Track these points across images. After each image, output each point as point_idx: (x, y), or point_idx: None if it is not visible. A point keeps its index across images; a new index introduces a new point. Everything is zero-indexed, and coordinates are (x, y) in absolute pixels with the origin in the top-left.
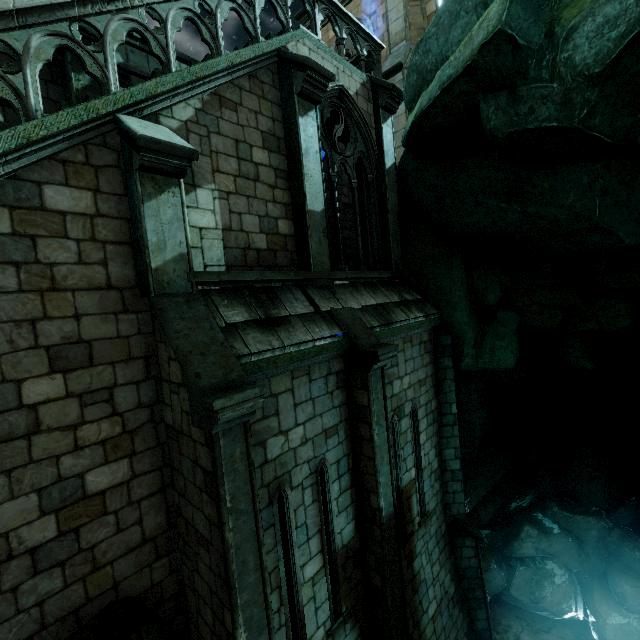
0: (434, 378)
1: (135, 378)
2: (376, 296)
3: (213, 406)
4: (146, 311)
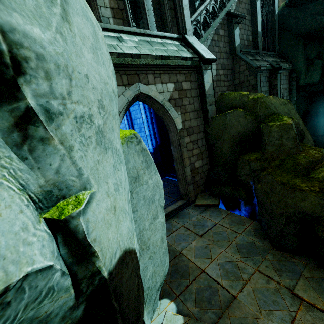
0: (288, 89)
1: (230, 74)
2: (273, 59)
3: (261, 65)
4: (230, 59)
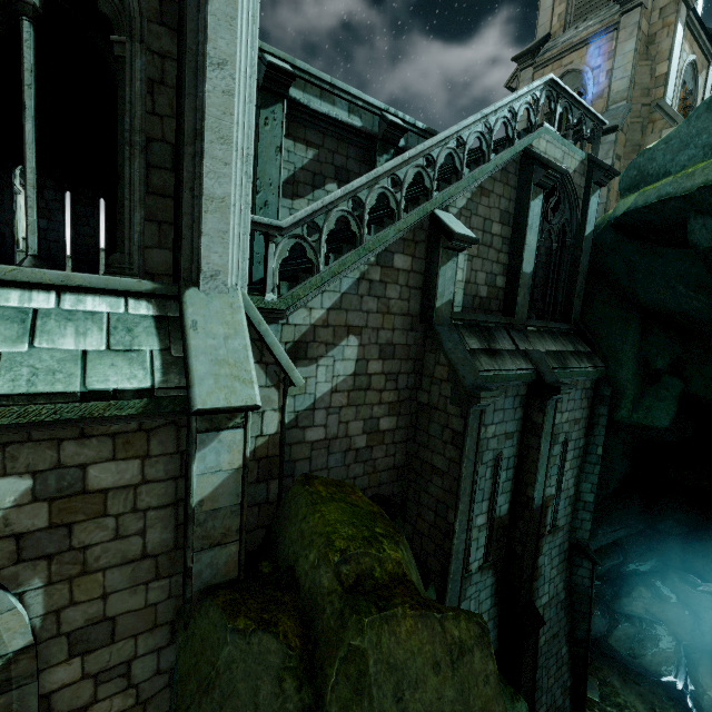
0: (587, 421)
1: (408, 371)
2: (556, 344)
3: (480, 395)
4: (420, 331)
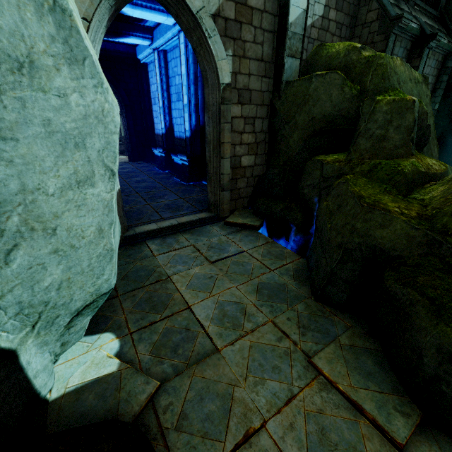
0: (433, 87)
1: (347, 24)
2: (429, 21)
3: (403, 14)
4: None
